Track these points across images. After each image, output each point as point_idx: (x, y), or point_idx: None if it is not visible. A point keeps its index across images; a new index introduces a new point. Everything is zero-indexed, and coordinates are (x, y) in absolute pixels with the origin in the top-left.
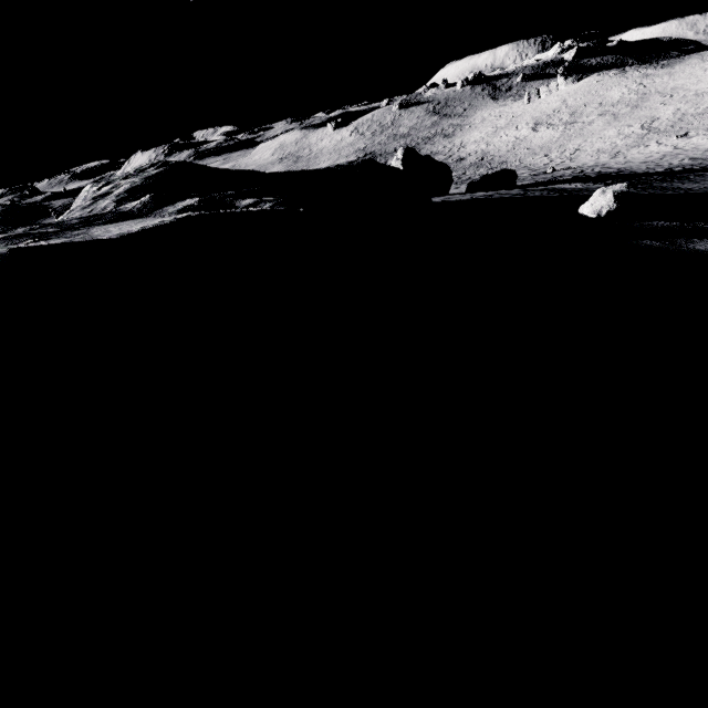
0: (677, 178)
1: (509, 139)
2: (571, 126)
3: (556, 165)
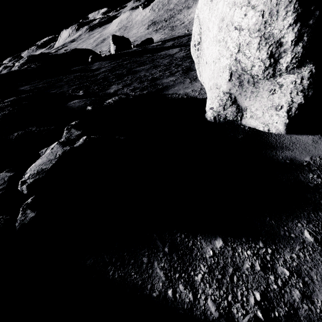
0: (180, 39)
1: None
2: None
3: None
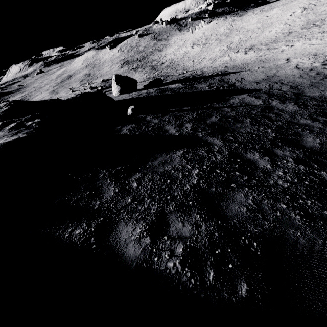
0: (205, 81)
1: (182, 52)
2: (205, 46)
3: (193, 67)
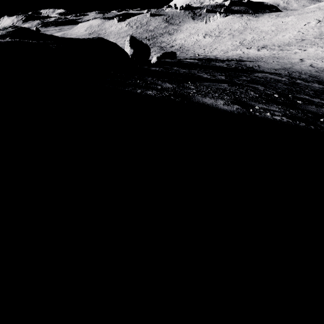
0: (221, 62)
1: (193, 40)
2: (217, 38)
3: (204, 54)
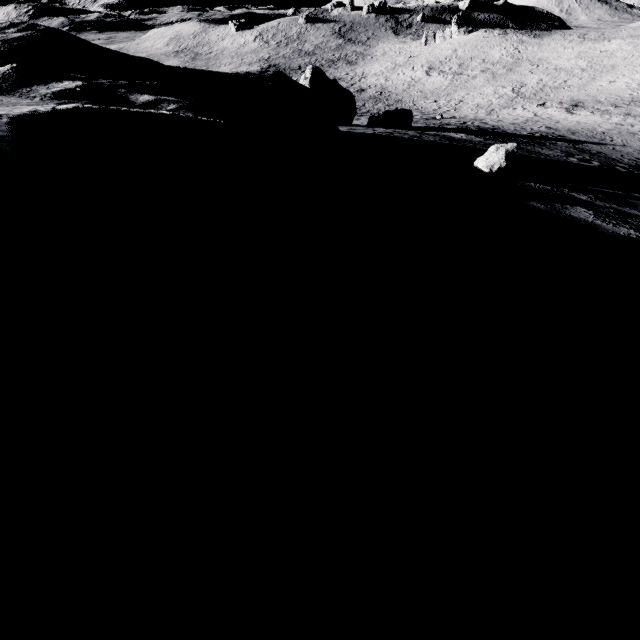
0: (538, 143)
1: (405, 79)
2: (458, 77)
3: (444, 112)
